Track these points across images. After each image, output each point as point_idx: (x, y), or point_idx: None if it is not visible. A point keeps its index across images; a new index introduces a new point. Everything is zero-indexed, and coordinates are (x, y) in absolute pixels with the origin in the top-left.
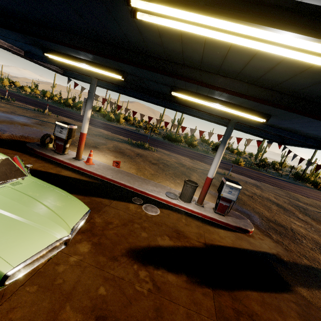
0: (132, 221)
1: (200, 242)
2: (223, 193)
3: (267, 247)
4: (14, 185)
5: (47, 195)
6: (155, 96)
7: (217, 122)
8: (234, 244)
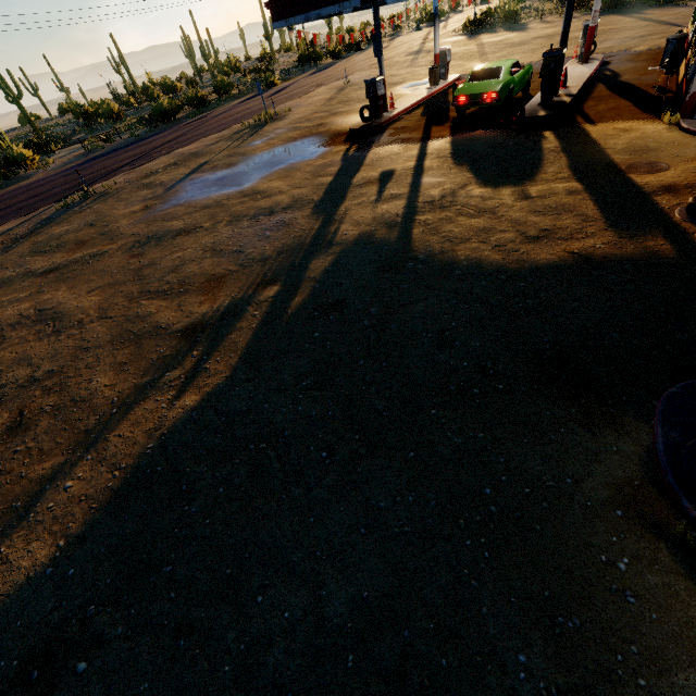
0: None
1: None
2: (447, 59)
3: None
4: None
5: None
6: None
7: (395, 1)
8: None
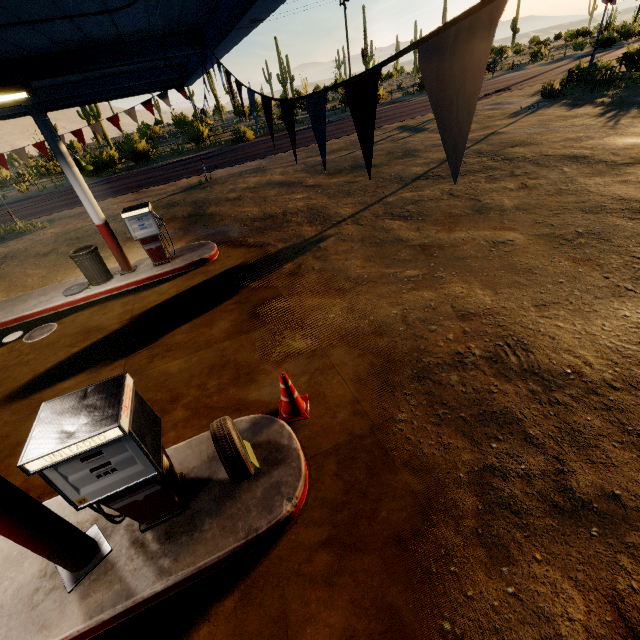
0: (4, 369)
1: (123, 321)
2: (135, 234)
3: (232, 262)
4: None
5: None
6: None
7: (47, 107)
8: (181, 289)
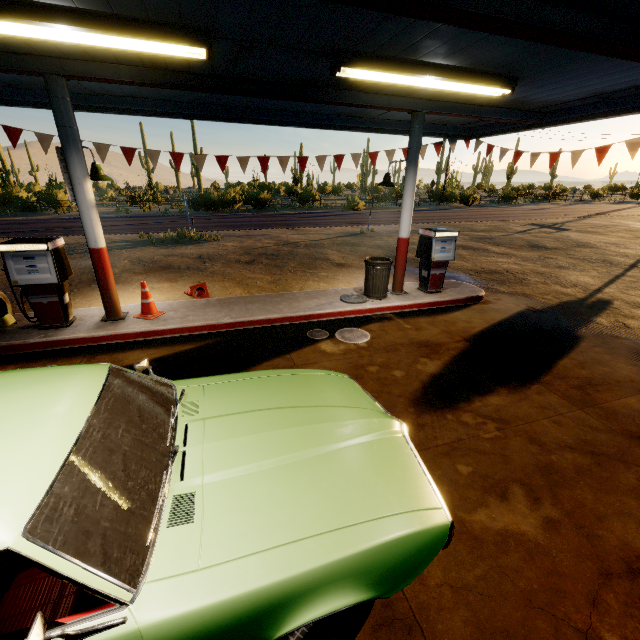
0: (359, 367)
1: (459, 341)
2: (434, 255)
3: (512, 305)
4: (193, 413)
5: (276, 392)
6: (254, 94)
7: (361, 126)
8: (487, 321)
